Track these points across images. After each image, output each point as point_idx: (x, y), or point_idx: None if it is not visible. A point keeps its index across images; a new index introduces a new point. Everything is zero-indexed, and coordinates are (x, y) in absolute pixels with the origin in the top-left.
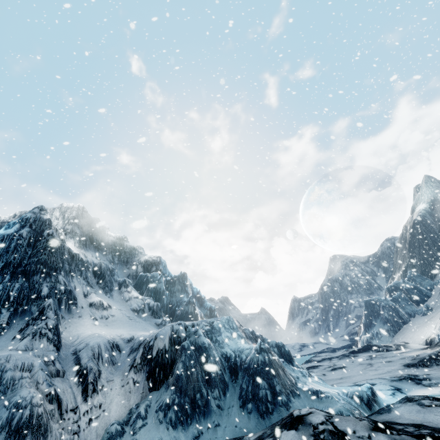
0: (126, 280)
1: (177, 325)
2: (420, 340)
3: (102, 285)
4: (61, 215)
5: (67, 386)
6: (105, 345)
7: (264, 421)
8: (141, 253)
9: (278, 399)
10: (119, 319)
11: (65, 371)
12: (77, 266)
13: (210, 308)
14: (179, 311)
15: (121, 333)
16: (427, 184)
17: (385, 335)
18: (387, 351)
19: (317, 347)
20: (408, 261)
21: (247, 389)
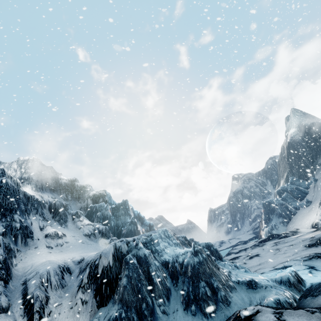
0: (78, 211)
1: (119, 242)
2: (307, 225)
3: (57, 218)
4: (18, 167)
5: (11, 320)
6: (54, 270)
7: (208, 320)
8: (90, 189)
9: (218, 296)
10: (73, 244)
11: (11, 304)
12: (33, 205)
13: (149, 224)
14: (124, 231)
15: (73, 256)
16: (294, 114)
17: (281, 226)
18: (286, 237)
19: (232, 242)
20: (288, 170)
21: (188, 291)
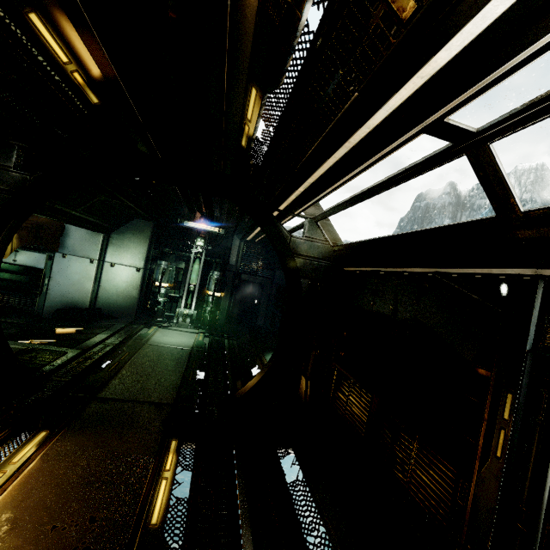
0: None
1: None
2: None
3: None
4: (516, 181)
5: None
6: None
7: None
8: None
9: None
10: None
11: None
12: None
13: None
14: None
15: None
16: None
17: None
18: None
19: None
20: None
21: None
